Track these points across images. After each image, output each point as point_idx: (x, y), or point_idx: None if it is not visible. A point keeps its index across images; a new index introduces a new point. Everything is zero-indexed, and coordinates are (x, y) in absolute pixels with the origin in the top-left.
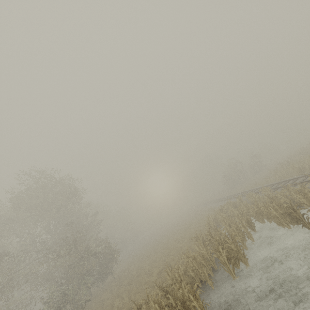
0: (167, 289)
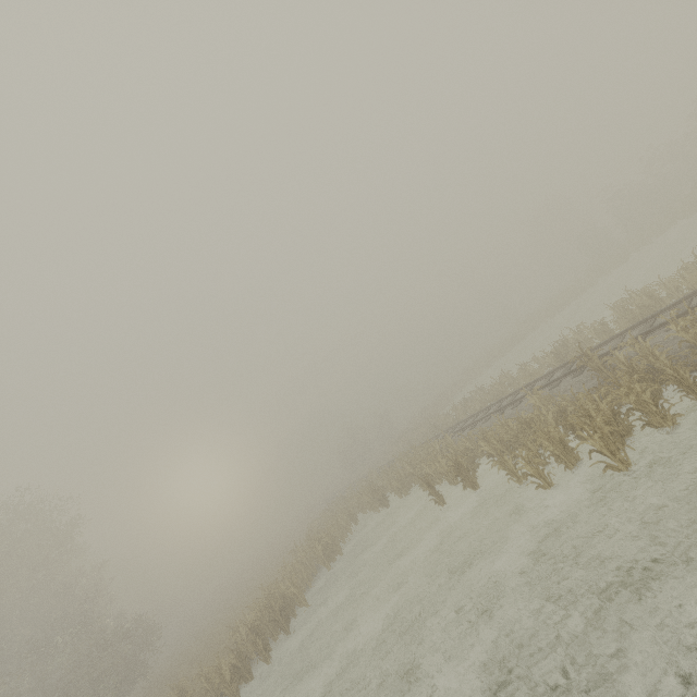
0: (267, 595)
